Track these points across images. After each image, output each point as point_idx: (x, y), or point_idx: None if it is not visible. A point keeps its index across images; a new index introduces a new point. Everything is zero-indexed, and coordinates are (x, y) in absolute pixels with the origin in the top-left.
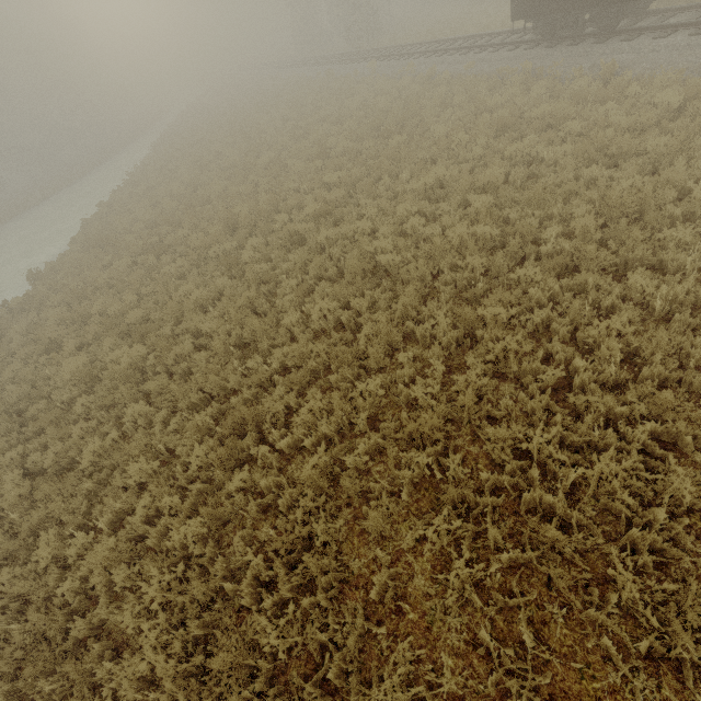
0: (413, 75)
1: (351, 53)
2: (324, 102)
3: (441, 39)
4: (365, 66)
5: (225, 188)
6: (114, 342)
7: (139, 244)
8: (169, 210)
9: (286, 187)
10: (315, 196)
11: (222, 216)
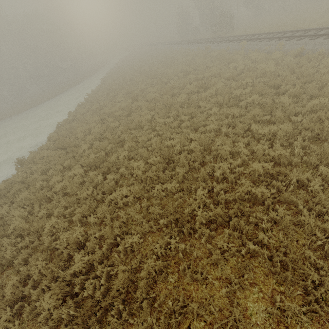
0: (280, 50)
1: (217, 37)
2: (211, 64)
3: (294, 30)
4: (233, 44)
5: (151, 117)
6: (54, 303)
7: (90, 157)
8: (112, 127)
9: (208, 128)
10: (242, 142)
11: (157, 146)
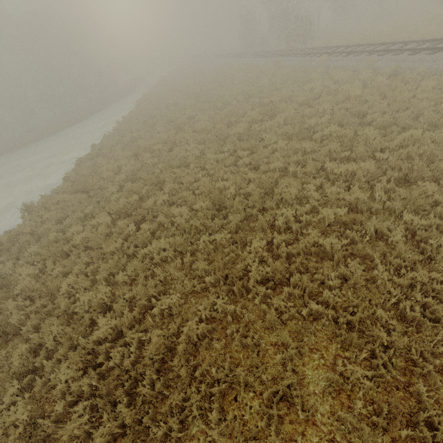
0: (370, 68)
1: (291, 50)
2: (281, 84)
3: (390, 42)
4: (310, 59)
5: (200, 152)
6: (73, 374)
7: (120, 202)
8: (148, 165)
9: (272, 166)
10: (313, 184)
11: (205, 188)
